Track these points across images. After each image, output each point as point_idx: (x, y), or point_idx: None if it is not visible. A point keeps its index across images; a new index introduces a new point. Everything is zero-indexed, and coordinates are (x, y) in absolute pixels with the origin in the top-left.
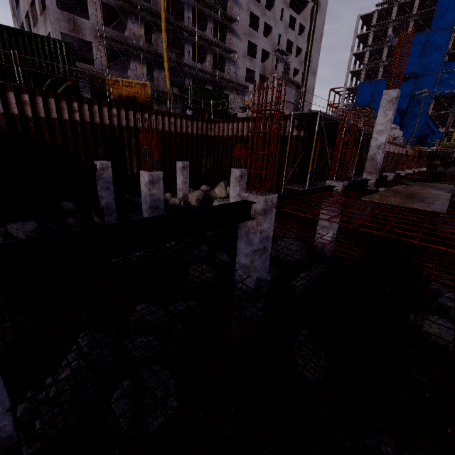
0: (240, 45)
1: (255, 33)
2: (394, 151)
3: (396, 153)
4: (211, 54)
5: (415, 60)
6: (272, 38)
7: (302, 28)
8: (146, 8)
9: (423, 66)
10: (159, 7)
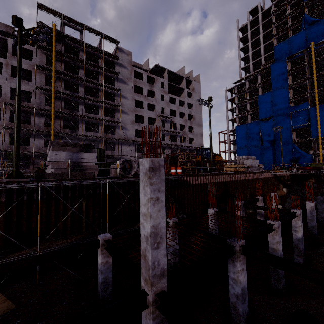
0: (128, 117)
1: (140, 110)
2: (247, 178)
3: (251, 179)
4: (102, 125)
5: (269, 108)
6: (156, 110)
7: (183, 102)
8: (41, 109)
9: (276, 111)
10: (58, 107)
